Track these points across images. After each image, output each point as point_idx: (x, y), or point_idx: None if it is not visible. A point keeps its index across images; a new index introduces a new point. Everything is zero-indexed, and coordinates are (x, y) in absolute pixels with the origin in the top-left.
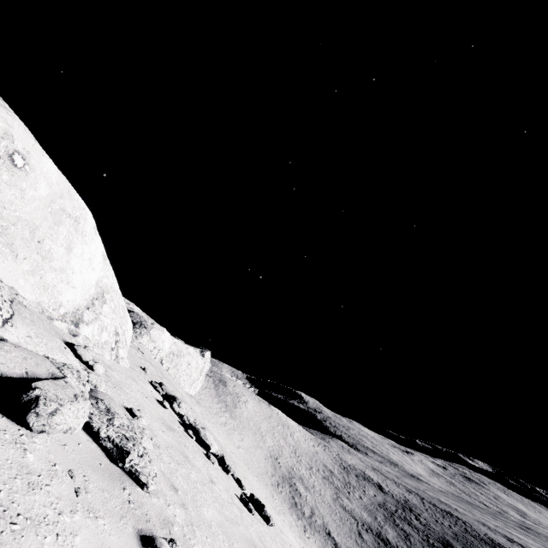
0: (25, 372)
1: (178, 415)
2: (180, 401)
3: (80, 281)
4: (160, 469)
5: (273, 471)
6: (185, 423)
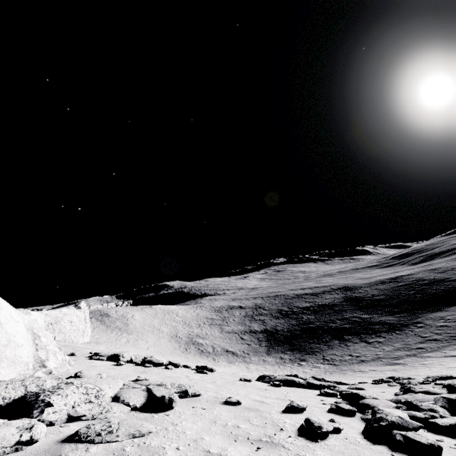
0: (144, 397)
1: (128, 362)
2: (122, 354)
3: (20, 338)
4: None
5: (179, 344)
6: (137, 363)
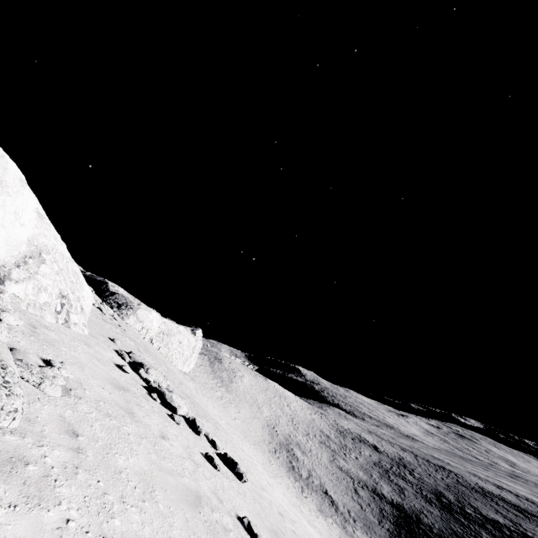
0: None
1: (145, 381)
2: (148, 367)
3: (2, 235)
4: (60, 415)
5: (270, 439)
6: (152, 388)
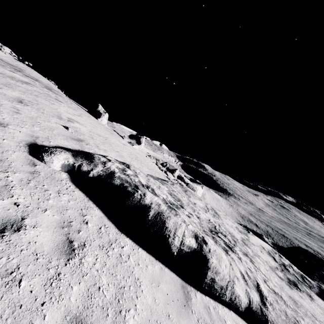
0: None
1: None
2: None
3: None
4: None
5: None
6: None
